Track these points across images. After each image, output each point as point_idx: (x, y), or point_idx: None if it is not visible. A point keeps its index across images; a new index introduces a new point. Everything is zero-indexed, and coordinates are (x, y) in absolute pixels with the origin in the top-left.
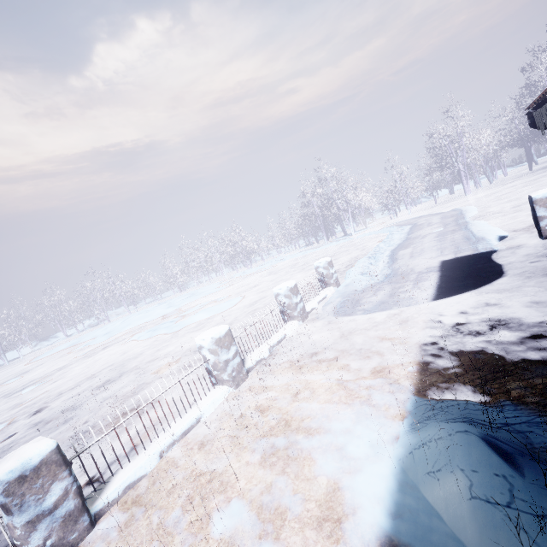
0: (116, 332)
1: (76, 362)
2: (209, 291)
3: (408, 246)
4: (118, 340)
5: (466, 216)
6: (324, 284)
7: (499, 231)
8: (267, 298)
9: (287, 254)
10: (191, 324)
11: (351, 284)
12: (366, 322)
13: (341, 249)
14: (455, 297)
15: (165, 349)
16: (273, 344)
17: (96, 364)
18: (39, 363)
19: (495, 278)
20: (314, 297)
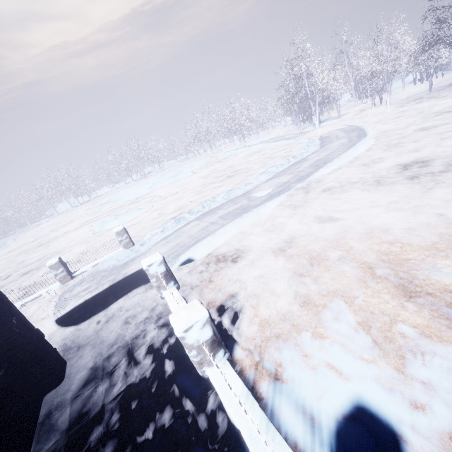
0: (114, 204)
1: (74, 230)
2: (180, 177)
3: (206, 216)
4: (102, 216)
5: (311, 175)
6: (115, 247)
7: (206, 248)
8: (141, 223)
9: (279, 130)
10: (104, 229)
11: (104, 262)
12: (42, 313)
13: (263, 160)
14: (54, 326)
15: (67, 253)
16: (27, 301)
17: (62, 243)
18: (83, 215)
19: (77, 323)
20: (100, 259)
